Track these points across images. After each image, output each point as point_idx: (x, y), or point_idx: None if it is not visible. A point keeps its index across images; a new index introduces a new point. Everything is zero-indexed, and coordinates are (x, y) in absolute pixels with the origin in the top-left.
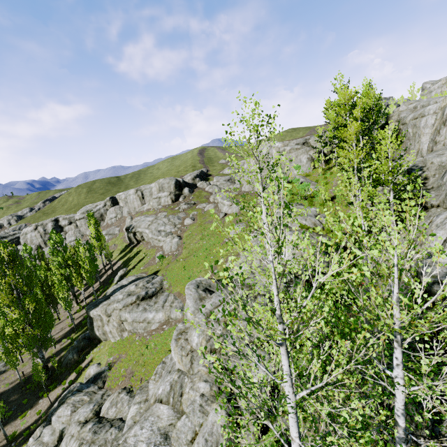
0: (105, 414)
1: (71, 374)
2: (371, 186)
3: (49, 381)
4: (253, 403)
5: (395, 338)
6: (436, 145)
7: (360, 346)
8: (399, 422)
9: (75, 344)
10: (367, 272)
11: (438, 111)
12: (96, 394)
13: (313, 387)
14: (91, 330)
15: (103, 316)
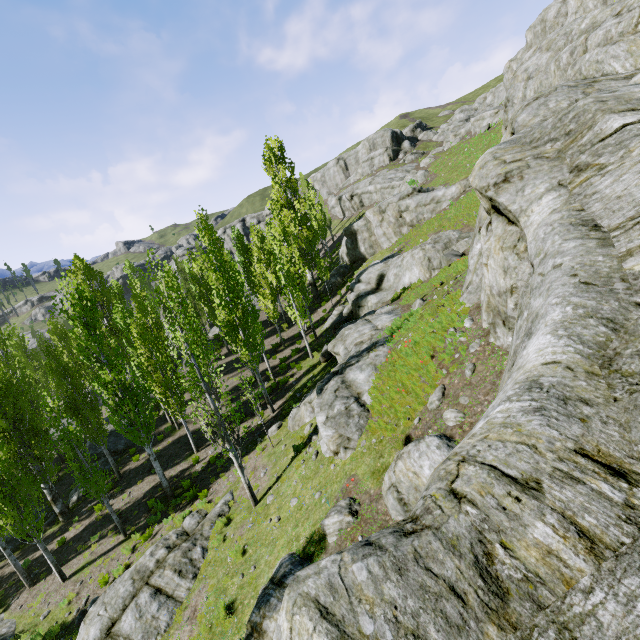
0: None
1: (342, 288)
2: None
3: (318, 300)
4: None
5: None
6: None
7: None
8: None
9: (333, 273)
10: None
11: None
12: None
13: None
14: (352, 250)
15: (373, 219)
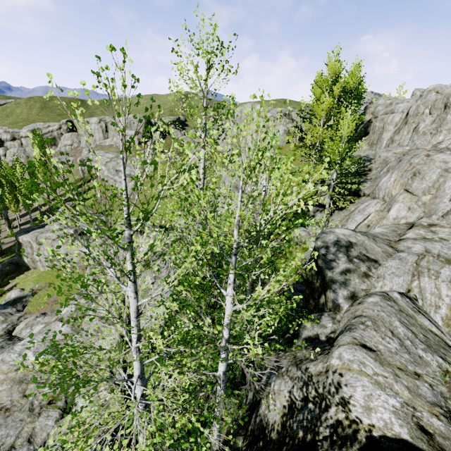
0: (18, 334)
1: None
2: (328, 169)
3: None
4: (100, 305)
5: (229, 258)
6: (392, 143)
7: (203, 264)
8: (224, 334)
9: None
10: (194, 176)
11: (405, 110)
12: (12, 315)
13: (153, 295)
14: (19, 255)
15: (33, 243)
